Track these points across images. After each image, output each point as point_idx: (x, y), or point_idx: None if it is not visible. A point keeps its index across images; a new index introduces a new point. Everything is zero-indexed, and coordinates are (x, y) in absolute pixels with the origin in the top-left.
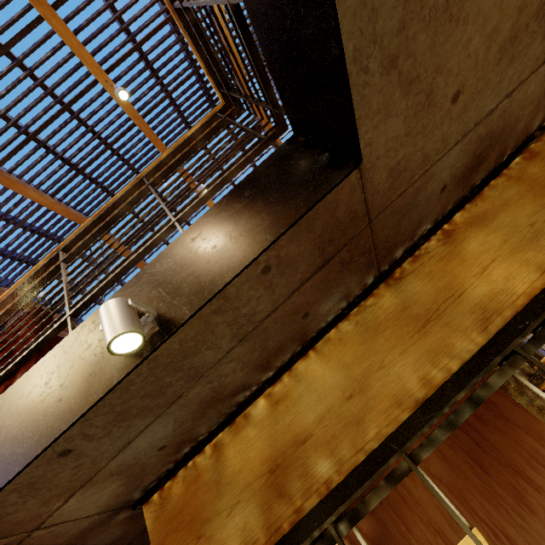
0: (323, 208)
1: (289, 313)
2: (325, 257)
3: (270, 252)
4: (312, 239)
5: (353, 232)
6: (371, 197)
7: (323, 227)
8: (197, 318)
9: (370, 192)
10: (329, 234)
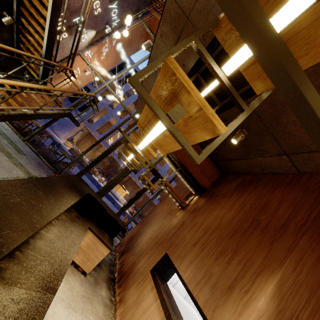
0: (166, 12)
1: (176, 60)
2: (177, 35)
3: (159, 29)
4: (168, 25)
5: (183, 24)
6: (181, 4)
7: (170, 20)
8: (154, 48)
9: (180, 2)
10: (173, 24)
